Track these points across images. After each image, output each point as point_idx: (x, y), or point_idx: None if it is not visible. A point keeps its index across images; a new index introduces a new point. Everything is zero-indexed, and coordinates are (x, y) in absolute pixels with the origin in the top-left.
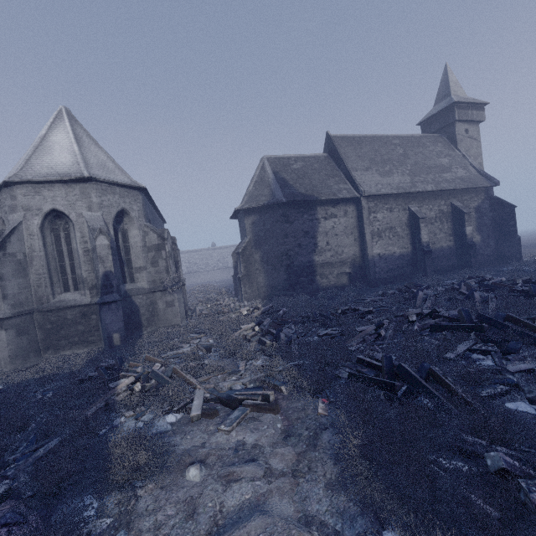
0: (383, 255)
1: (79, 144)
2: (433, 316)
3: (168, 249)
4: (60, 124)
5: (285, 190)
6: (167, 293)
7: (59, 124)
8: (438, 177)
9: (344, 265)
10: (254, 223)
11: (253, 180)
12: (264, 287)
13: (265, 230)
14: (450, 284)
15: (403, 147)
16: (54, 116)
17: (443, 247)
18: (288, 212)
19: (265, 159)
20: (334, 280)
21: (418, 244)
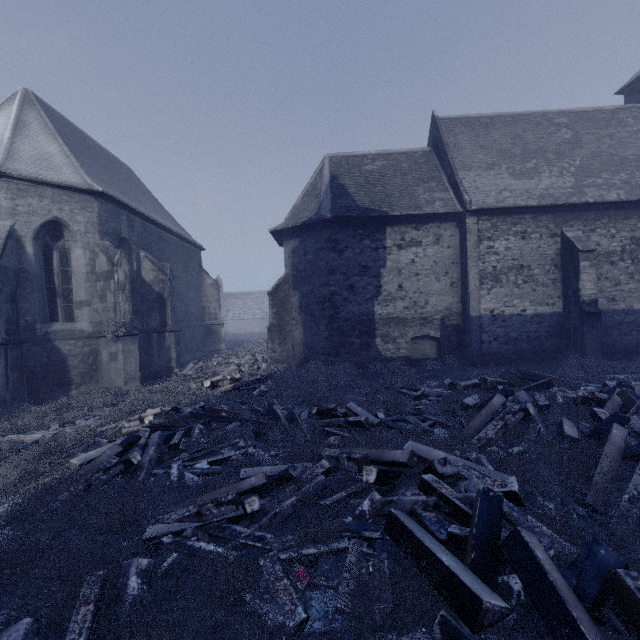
0: (499, 312)
1: (18, 132)
2: (419, 483)
3: (119, 279)
4: (6, 108)
5: (337, 201)
6: (112, 341)
7: (4, 108)
8: (638, 178)
9: (427, 324)
10: (293, 251)
11: (304, 189)
12: (300, 346)
13: (305, 262)
14: (615, 382)
15: (573, 129)
16: (4, 100)
17: (633, 308)
18: (337, 235)
19: (326, 159)
20: (407, 346)
21: (573, 299)
